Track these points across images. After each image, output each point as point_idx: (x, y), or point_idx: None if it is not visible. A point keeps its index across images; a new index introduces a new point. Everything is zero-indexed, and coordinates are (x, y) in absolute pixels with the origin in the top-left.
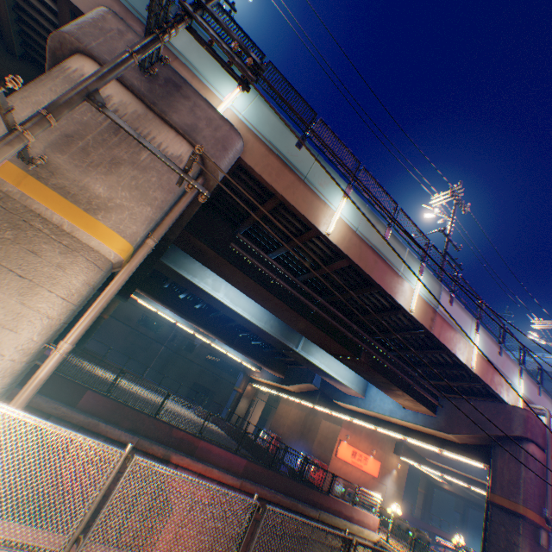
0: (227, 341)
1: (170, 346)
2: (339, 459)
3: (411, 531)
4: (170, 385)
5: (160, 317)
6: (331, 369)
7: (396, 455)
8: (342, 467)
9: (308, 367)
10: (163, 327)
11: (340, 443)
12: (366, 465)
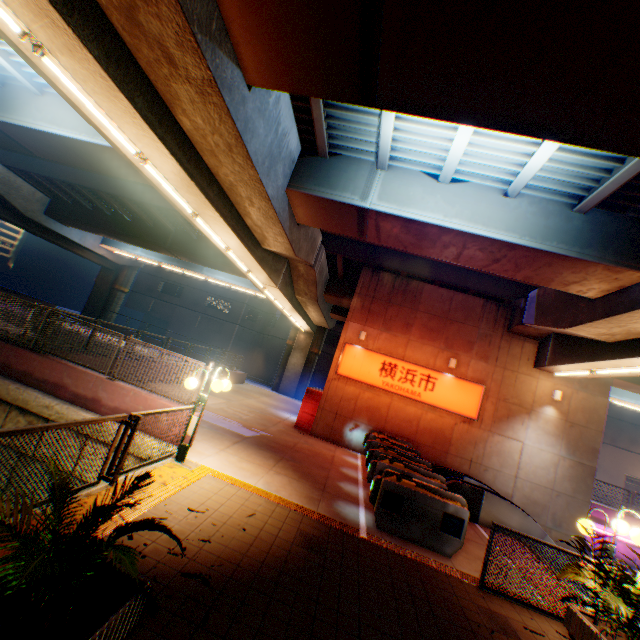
0: (159, 247)
1: (248, 326)
2: (350, 381)
3: (373, 479)
4: (258, 369)
5: (227, 295)
6: (64, 127)
7: (549, 375)
8: (363, 398)
9: (94, 170)
10: (232, 305)
11: (344, 351)
12: (435, 393)
